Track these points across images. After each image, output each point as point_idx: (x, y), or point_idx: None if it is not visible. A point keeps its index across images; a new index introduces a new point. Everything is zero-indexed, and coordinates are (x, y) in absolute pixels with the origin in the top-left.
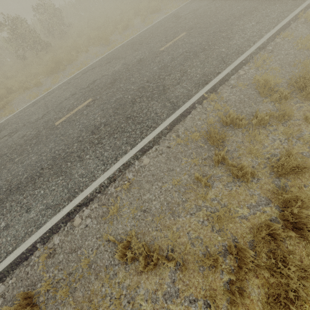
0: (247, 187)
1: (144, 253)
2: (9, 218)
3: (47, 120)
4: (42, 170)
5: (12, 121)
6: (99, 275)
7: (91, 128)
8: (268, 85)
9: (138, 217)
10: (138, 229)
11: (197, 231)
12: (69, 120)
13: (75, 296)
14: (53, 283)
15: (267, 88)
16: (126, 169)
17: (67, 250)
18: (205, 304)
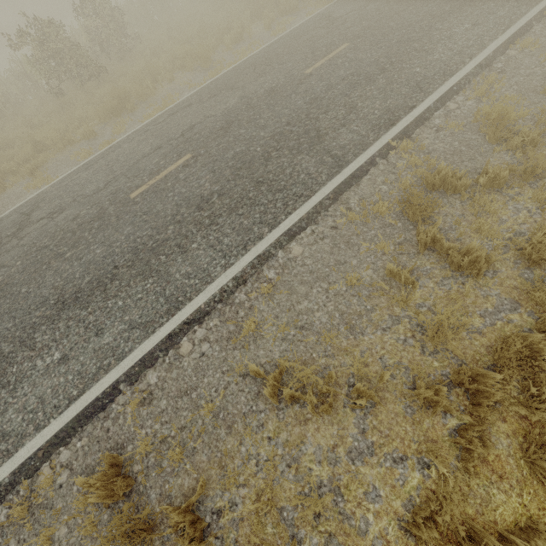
0: (477, 284)
1: (311, 389)
2: (67, 346)
3: (115, 191)
4: (117, 270)
5: (52, 195)
6: (233, 429)
7: (195, 200)
8: (504, 120)
9: (292, 337)
10: (294, 356)
11: (397, 354)
12: (156, 190)
13: (196, 461)
14: (153, 444)
15: (502, 127)
16: (263, 264)
17: (172, 393)
18: (419, 463)
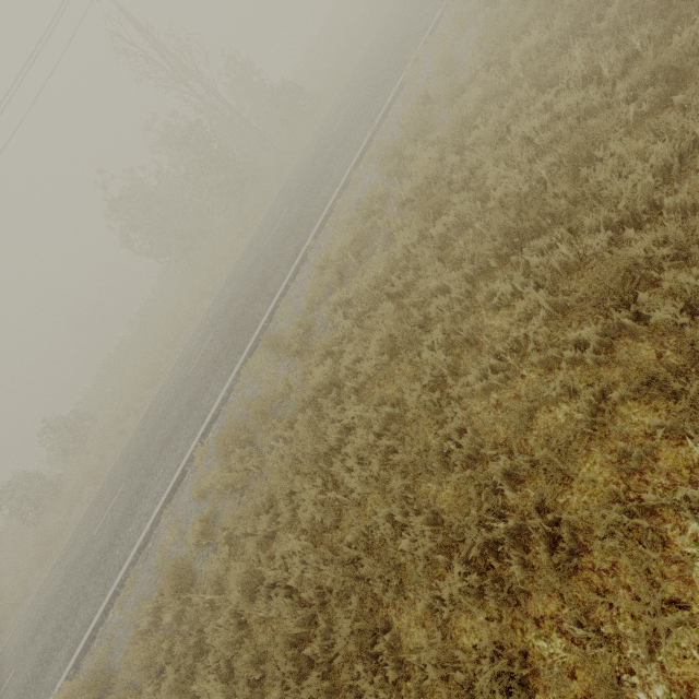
0: None
1: None
2: None
3: None
4: None
5: None
6: None
7: None
8: None
9: None
10: None
11: None
12: None
13: None
14: None
15: None
16: None
17: None
18: None
